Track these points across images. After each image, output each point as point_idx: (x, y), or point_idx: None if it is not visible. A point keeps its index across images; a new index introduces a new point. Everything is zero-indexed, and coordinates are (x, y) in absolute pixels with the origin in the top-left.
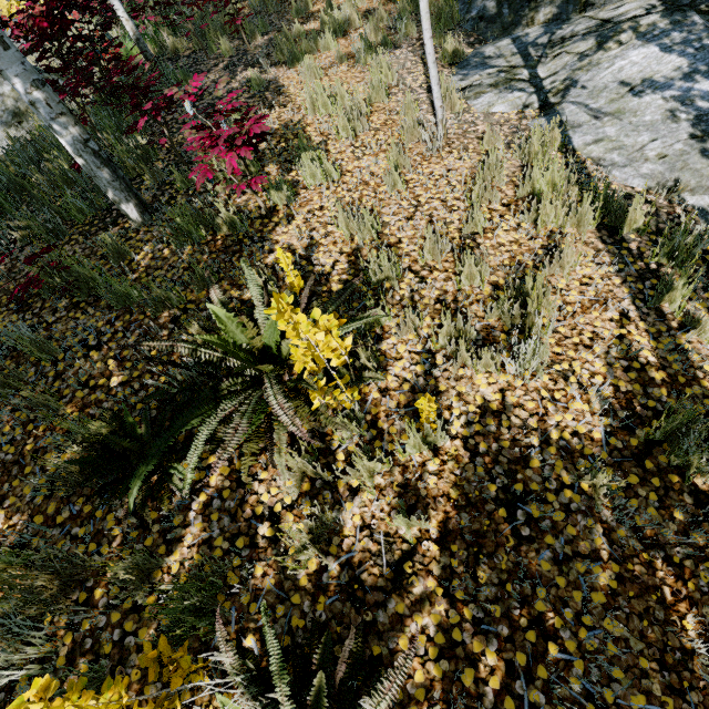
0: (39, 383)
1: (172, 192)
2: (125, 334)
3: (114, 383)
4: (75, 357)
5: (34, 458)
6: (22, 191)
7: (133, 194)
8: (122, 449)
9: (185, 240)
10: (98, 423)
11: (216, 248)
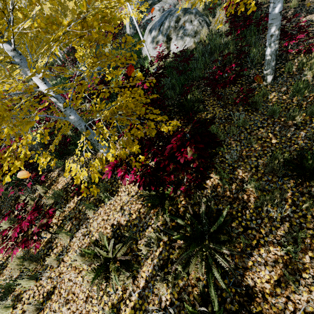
0: (241, 134)
1: (280, 72)
2: (273, 125)
3: (273, 142)
4: (253, 129)
5: (247, 157)
6: (205, 63)
7: (274, 72)
8: (304, 166)
9: (295, 94)
10: (286, 154)
11: (310, 100)
